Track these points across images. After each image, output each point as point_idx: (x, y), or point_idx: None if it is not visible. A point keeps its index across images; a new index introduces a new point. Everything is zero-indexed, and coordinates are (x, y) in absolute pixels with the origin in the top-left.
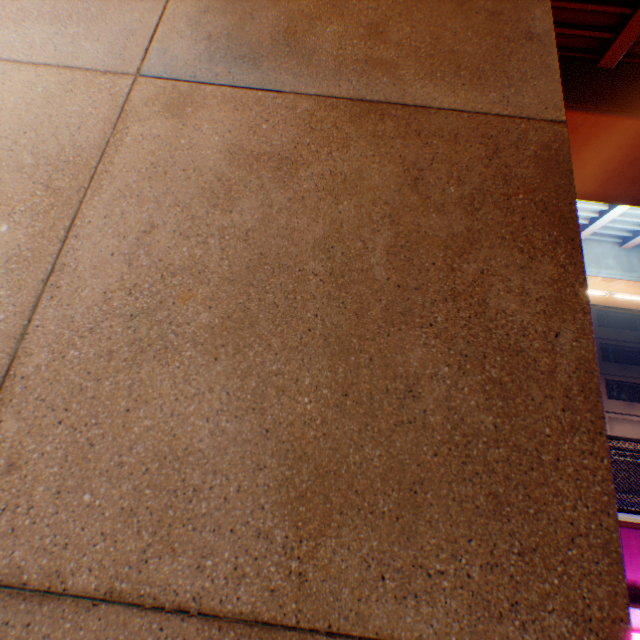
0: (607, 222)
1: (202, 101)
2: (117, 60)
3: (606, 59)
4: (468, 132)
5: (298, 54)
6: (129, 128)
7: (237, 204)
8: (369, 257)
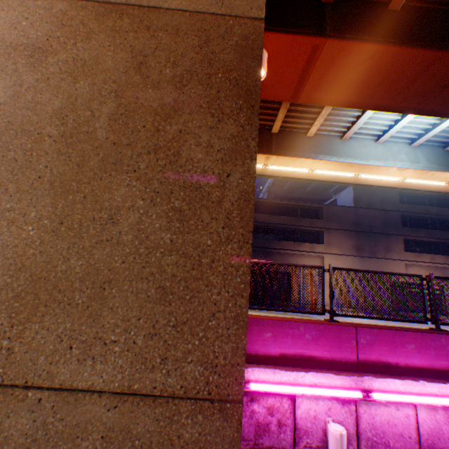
0: (401, 128)
1: None
2: None
3: (394, 2)
4: (188, 27)
5: None
6: None
7: None
8: (95, 123)
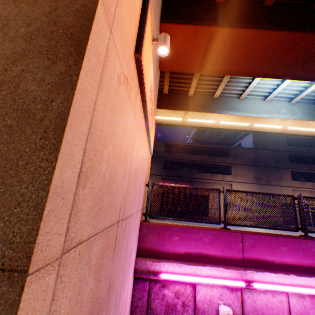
0: (281, 90)
1: None
2: None
3: (267, 0)
4: (44, 0)
5: None
6: None
7: None
8: None
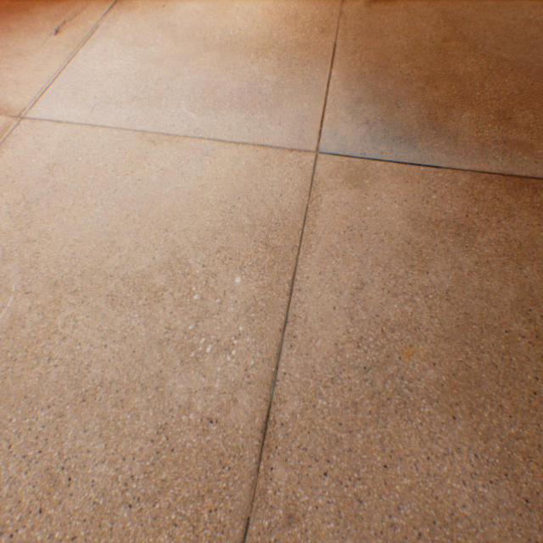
0: None
1: (374, 174)
2: (297, 140)
3: None
4: None
5: (443, 135)
6: (320, 195)
7: (429, 265)
8: None
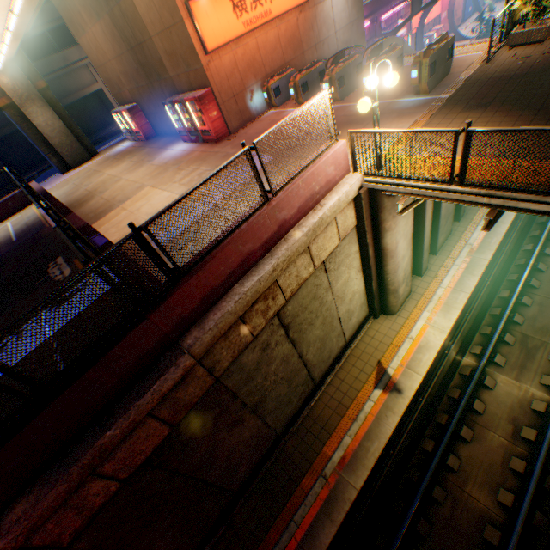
0: None
1: None
2: None
3: None
4: None
5: None
6: None
7: None
8: None
